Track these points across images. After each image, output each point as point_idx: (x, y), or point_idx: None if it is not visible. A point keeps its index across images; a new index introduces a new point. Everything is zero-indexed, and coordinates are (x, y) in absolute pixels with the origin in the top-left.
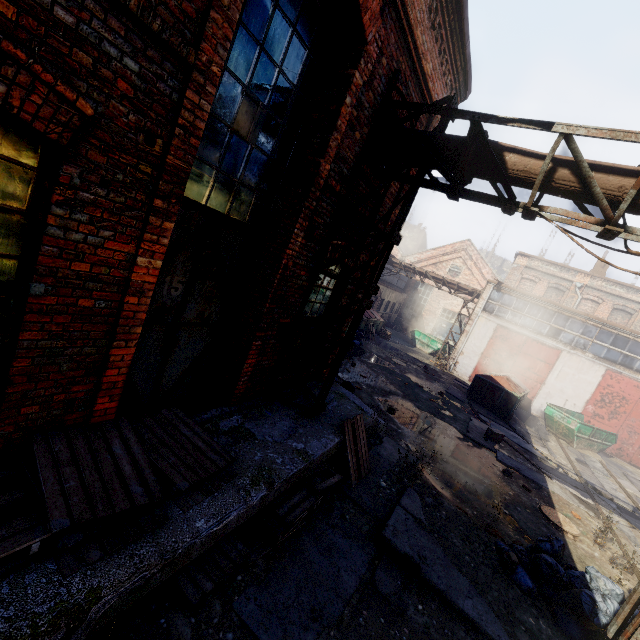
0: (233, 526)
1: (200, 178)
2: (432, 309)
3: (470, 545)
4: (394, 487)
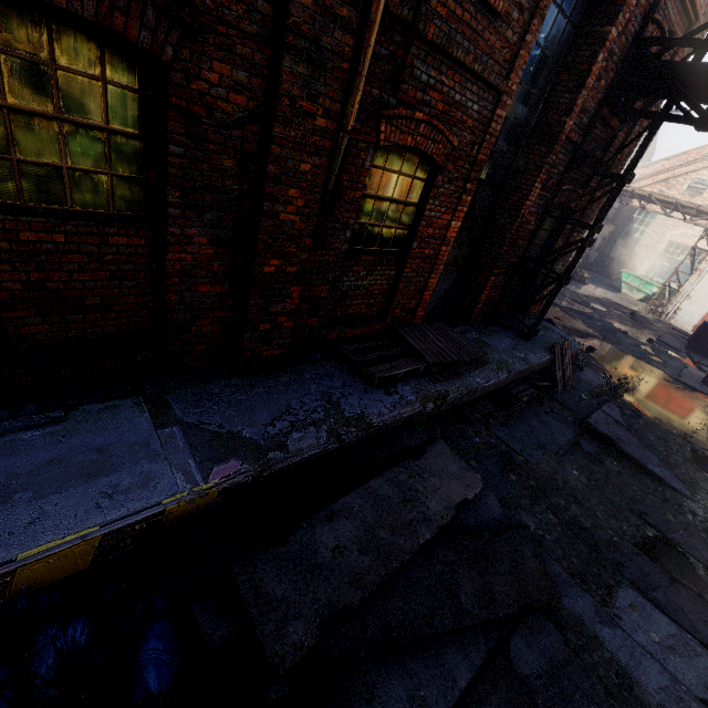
0: (490, 389)
1: None
2: (651, 243)
3: (665, 443)
4: (594, 400)
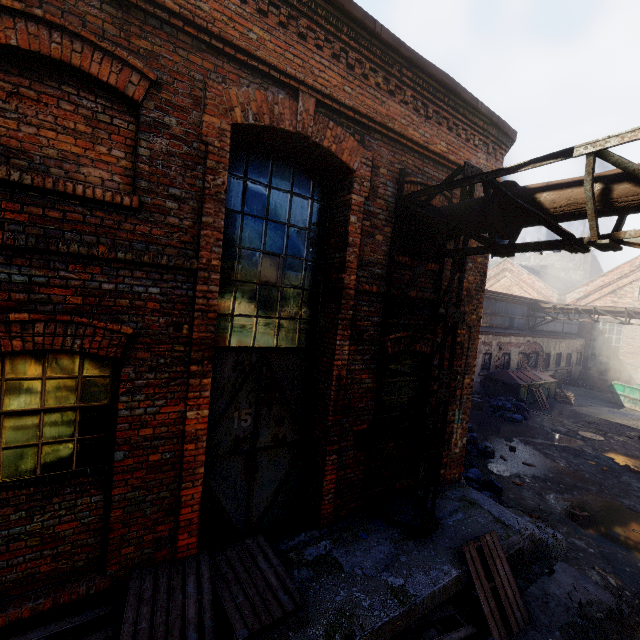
0: None
1: (242, 329)
2: (633, 349)
3: None
4: None
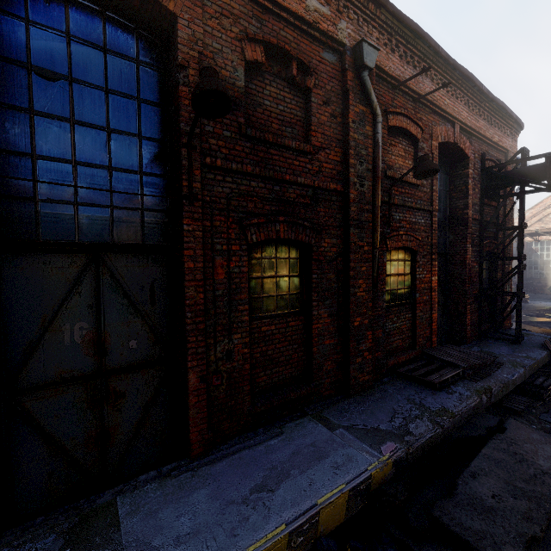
0: (517, 382)
1: None
2: None
3: None
4: None
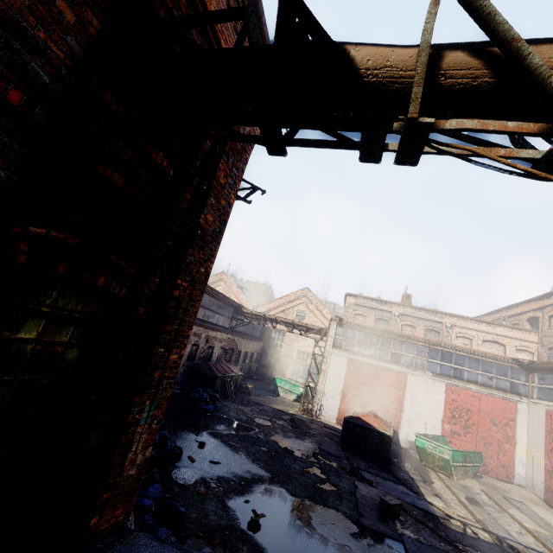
0: None
1: None
2: (288, 353)
3: None
4: None
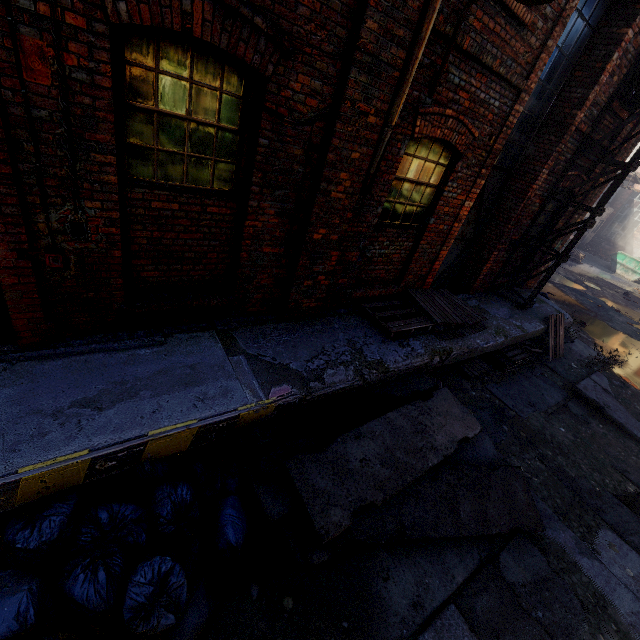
0: (488, 350)
1: None
2: None
3: None
4: (584, 369)
